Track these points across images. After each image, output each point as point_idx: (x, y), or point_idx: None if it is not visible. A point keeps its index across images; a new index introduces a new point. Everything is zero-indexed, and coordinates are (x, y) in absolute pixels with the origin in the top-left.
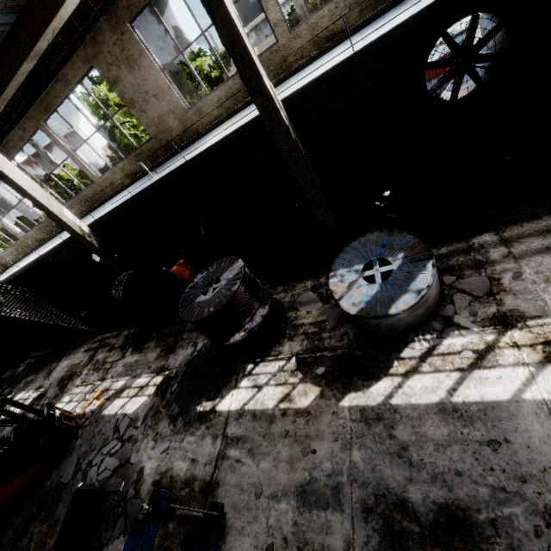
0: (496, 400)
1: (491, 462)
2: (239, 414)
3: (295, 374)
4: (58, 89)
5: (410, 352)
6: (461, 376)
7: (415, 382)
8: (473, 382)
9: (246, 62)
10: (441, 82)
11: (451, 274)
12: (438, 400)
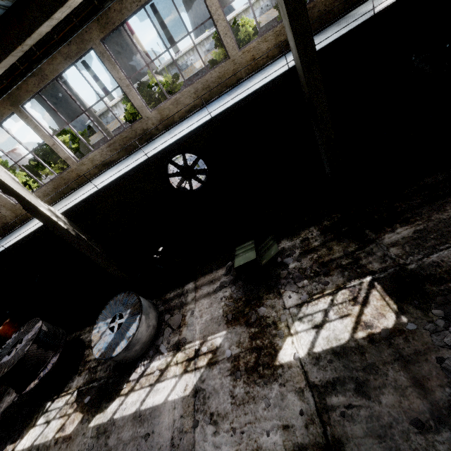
0: (158, 404)
1: (142, 449)
2: (29, 450)
3: (73, 406)
4: None
5: (134, 375)
6: (149, 390)
7: (129, 399)
8: (153, 393)
9: (24, 201)
10: (180, 182)
11: (169, 313)
12: (135, 410)
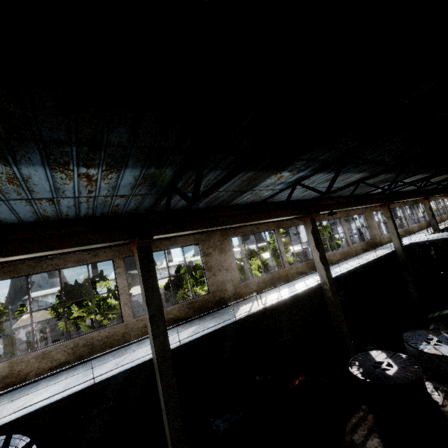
0: None
1: None
2: None
3: None
4: (164, 244)
5: None
6: None
7: None
8: None
9: (326, 262)
10: None
11: None
12: None
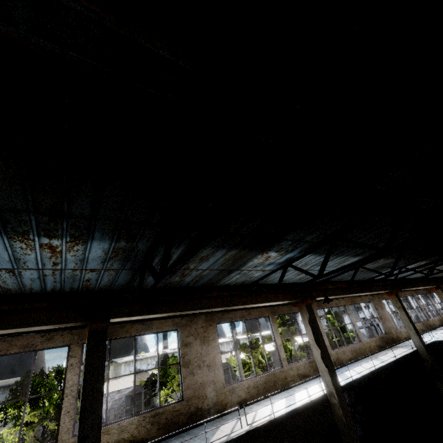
0: None
1: None
2: None
3: None
4: (135, 328)
5: None
6: None
7: None
8: None
9: (329, 362)
10: None
11: None
12: None
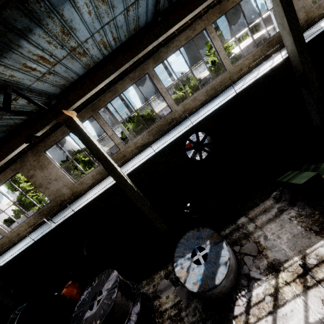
0: None
1: None
2: None
3: None
4: None
5: (238, 309)
6: (273, 318)
7: None
8: (281, 320)
9: (108, 163)
10: (193, 154)
11: (236, 244)
12: None
